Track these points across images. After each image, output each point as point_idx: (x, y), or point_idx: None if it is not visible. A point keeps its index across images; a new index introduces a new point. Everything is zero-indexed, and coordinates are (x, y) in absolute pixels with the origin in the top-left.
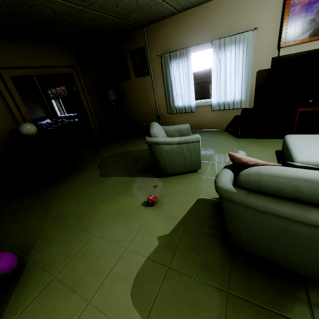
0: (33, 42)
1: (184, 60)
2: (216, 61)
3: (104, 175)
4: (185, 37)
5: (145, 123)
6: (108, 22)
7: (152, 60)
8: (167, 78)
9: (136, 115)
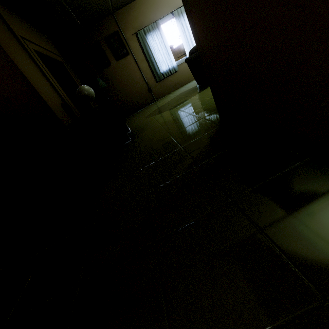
0: (26, 22)
1: (156, 31)
2: (180, 25)
3: (176, 106)
4: (151, 14)
5: (138, 102)
6: (100, 0)
7: (129, 40)
8: (148, 51)
9: (127, 99)
